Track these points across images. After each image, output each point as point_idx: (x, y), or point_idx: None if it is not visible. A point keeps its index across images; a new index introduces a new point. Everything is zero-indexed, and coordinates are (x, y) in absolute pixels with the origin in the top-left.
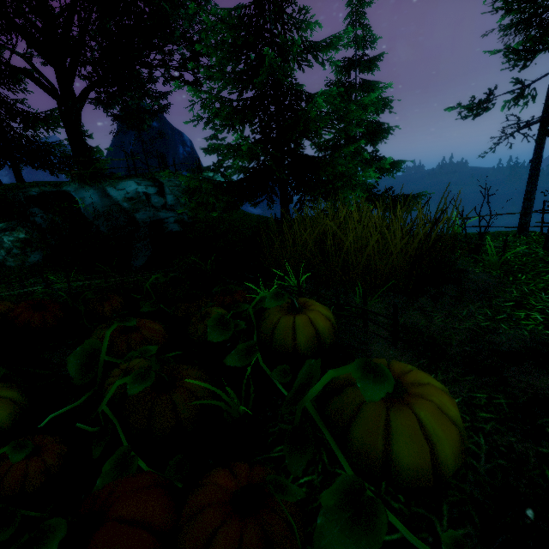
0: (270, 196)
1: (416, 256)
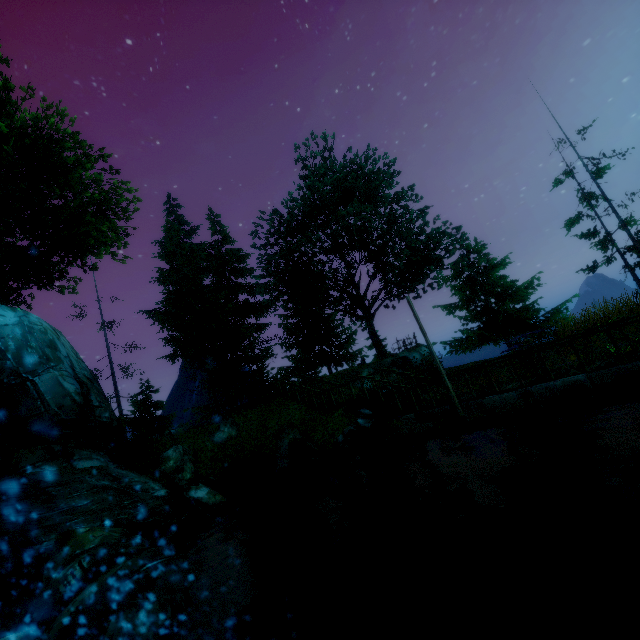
0: (509, 332)
1: (637, 308)
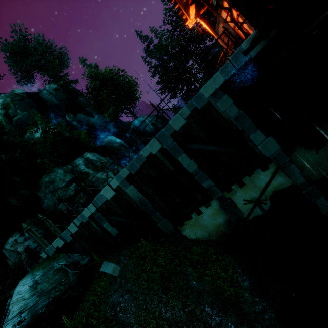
0: None
1: None
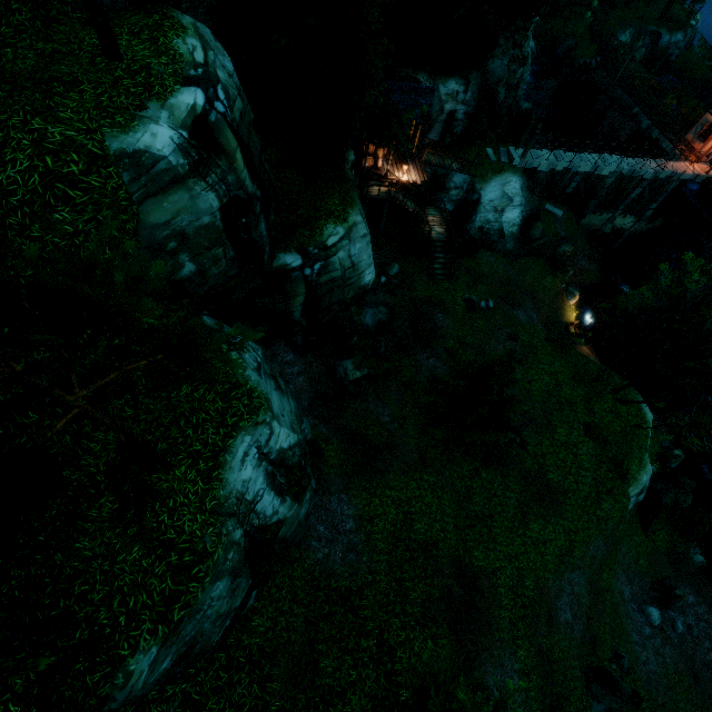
0: None
1: None
